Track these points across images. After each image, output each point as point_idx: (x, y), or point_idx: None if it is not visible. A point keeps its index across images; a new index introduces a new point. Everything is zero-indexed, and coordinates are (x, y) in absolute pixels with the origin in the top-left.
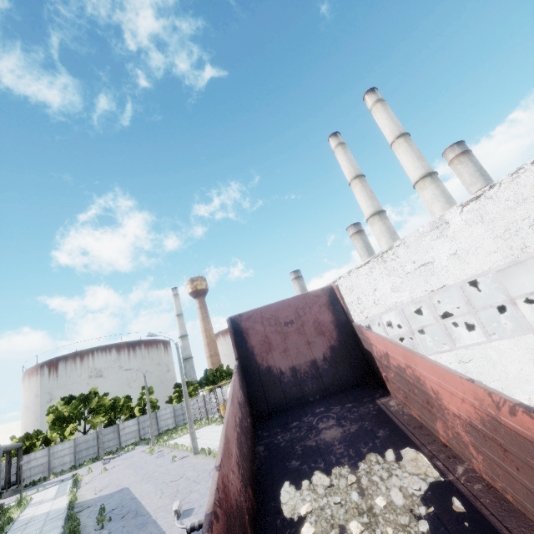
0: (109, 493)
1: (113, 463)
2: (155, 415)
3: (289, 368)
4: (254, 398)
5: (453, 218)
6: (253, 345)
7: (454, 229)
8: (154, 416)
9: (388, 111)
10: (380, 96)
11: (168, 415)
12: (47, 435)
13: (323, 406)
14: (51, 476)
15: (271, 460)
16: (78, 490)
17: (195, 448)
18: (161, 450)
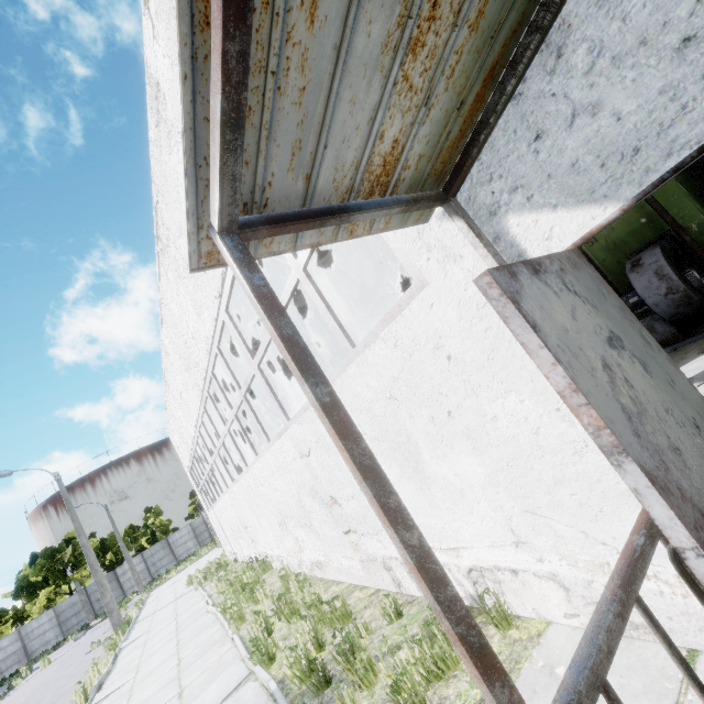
0: None
1: (80, 639)
2: (167, 543)
3: None
4: None
5: (155, 60)
6: None
7: (169, 95)
8: (166, 545)
9: None
10: None
11: (185, 538)
12: (25, 608)
13: None
14: (21, 669)
15: None
16: None
17: (116, 625)
18: (131, 610)
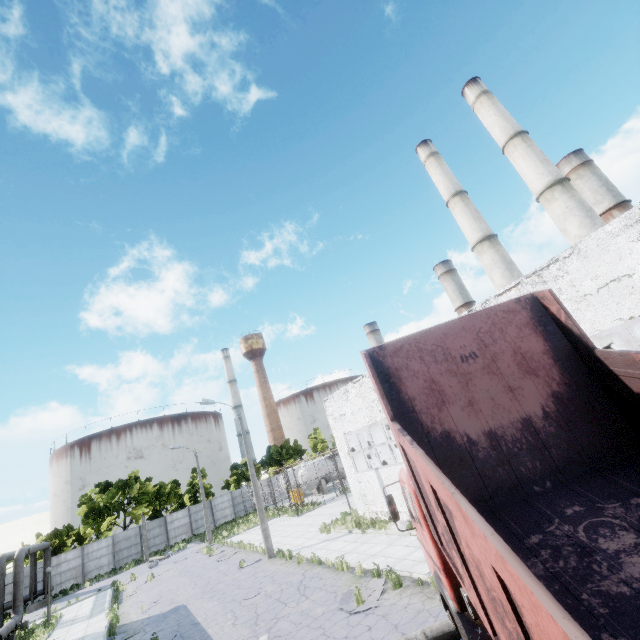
0: (161, 613)
1: (161, 567)
2: (210, 505)
3: (484, 433)
4: None
5: None
6: (411, 396)
7: None
8: (209, 506)
9: (497, 105)
10: (484, 87)
11: (225, 504)
12: (79, 530)
13: (575, 503)
14: (85, 583)
15: None
16: (120, 605)
17: (270, 550)
18: (222, 550)
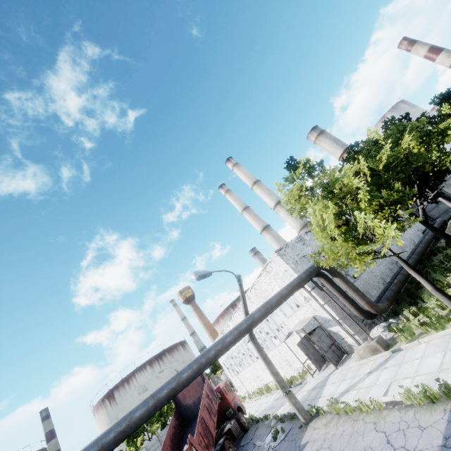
0: None
1: None
2: None
3: (192, 402)
4: (185, 417)
5: (250, 295)
6: (180, 398)
7: (252, 299)
8: None
9: (242, 170)
10: (234, 162)
11: None
12: (127, 450)
13: None
14: None
15: (186, 439)
16: None
17: None
18: None
